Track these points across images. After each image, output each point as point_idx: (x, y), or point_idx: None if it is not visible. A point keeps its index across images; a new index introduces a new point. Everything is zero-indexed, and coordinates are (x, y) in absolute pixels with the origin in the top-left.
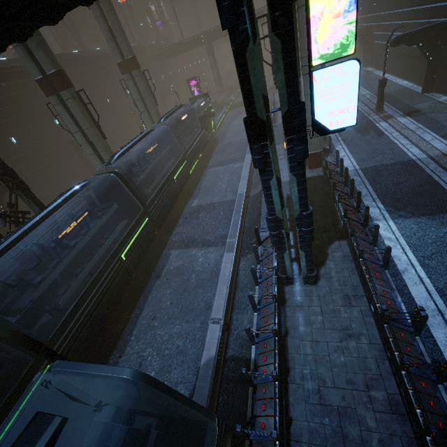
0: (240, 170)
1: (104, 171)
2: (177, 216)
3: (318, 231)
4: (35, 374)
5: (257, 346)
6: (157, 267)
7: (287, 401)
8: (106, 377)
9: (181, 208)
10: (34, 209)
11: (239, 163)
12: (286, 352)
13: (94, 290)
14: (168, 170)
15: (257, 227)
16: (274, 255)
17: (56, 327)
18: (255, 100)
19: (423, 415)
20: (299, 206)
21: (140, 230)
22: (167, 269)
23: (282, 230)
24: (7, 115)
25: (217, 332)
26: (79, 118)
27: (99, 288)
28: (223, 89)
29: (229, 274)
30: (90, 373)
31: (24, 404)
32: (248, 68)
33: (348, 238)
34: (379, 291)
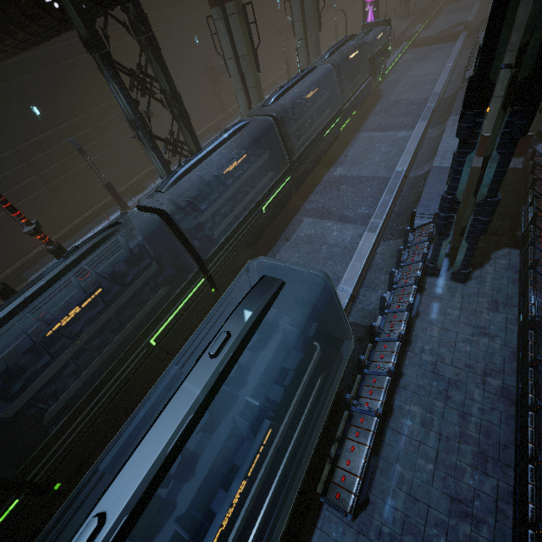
0: (404, 141)
1: (247, 113)
2: (315, 183)
3: (487, 233)
4: (195, 281)
5: (384, 316)
6: (287, 230)
7: (402, 362)
8: (300, 273)
9: (321, 175)
10: (188, 141)
11: (405, 132)
12: (412, 329)
13: (239, 231)
14: (319, 124)
15: (416, 210)
16: (428, 243)
17: (211, 252)
18: (495, 59)
19: (534, 397)
20: (487, 190)
21: (282, 187)
22: (297, 234)
23: (454, 214)
24: (153, 25)
25: (344, 299)
26: (238, 41)
27: (242, 231)
28: (408, 11)
29: (366, 253)
30: (290, 267)
31: (187, 299)
32: (504, 19)
33: (523, 247)
34: (538, 304)
